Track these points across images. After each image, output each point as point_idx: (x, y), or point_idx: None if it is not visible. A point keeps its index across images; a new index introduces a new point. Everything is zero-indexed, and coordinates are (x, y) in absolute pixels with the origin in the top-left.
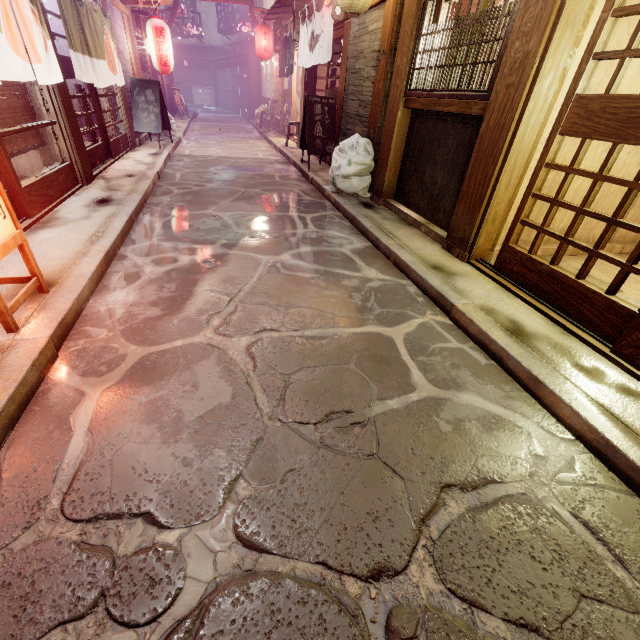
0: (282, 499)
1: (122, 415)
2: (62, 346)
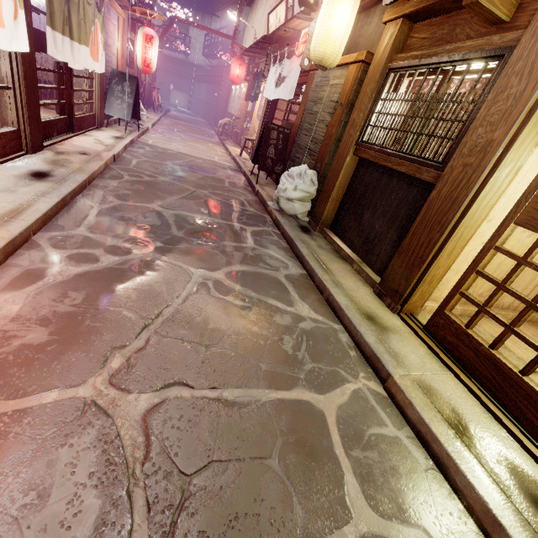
0: None
1: None
2: None
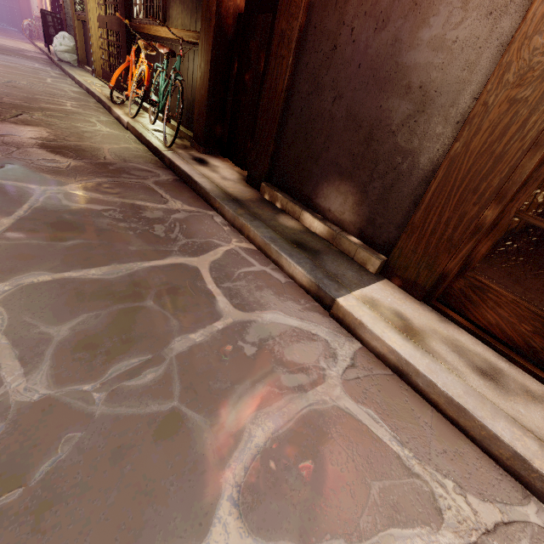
0: None
1: None
2: None
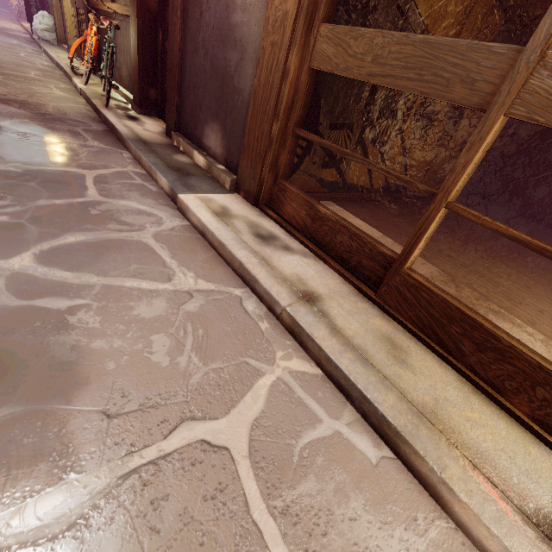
0: None
1: None
2: None
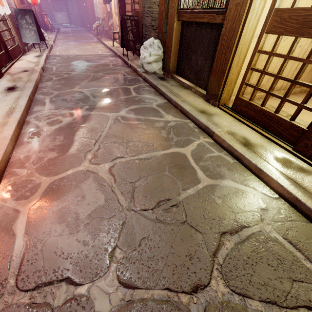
0: (141, 256)
1: (43, 221)
2: (0, 183)
